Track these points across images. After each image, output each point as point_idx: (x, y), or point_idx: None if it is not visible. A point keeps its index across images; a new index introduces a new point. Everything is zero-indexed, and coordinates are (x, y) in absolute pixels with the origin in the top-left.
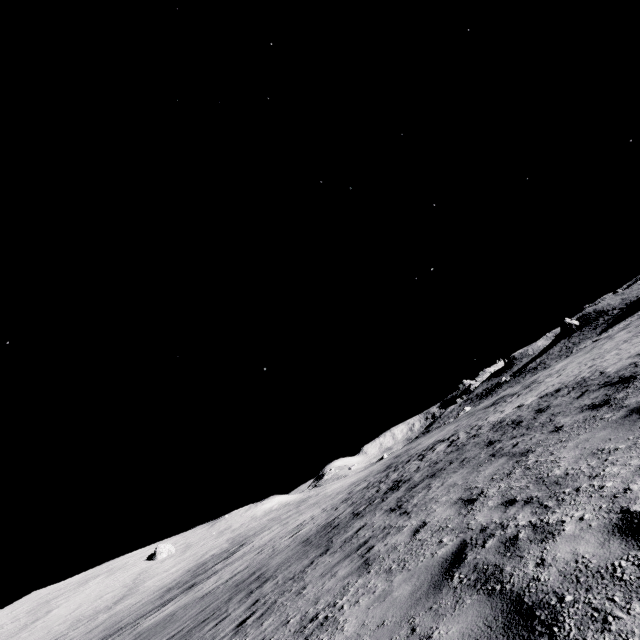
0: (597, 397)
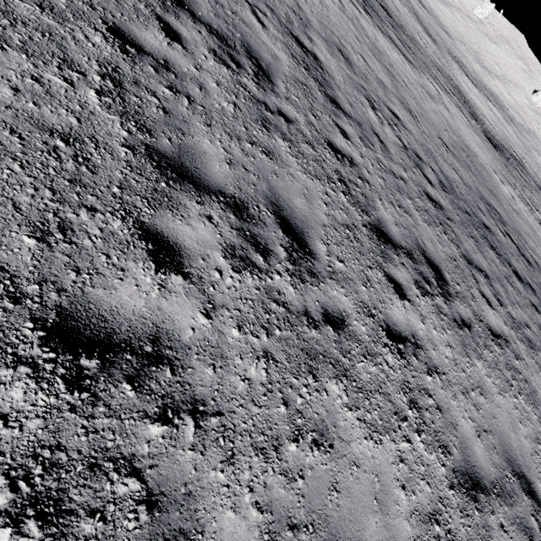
0: None
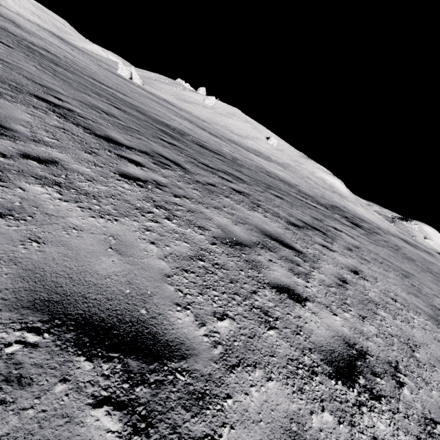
0: (96, 126)
